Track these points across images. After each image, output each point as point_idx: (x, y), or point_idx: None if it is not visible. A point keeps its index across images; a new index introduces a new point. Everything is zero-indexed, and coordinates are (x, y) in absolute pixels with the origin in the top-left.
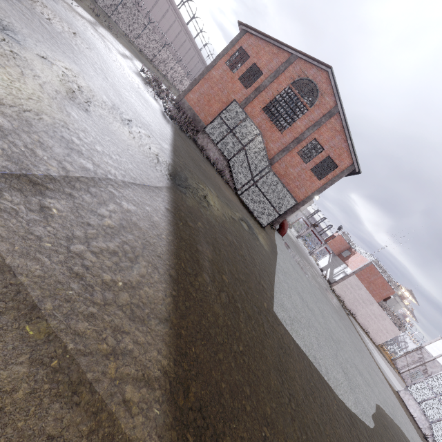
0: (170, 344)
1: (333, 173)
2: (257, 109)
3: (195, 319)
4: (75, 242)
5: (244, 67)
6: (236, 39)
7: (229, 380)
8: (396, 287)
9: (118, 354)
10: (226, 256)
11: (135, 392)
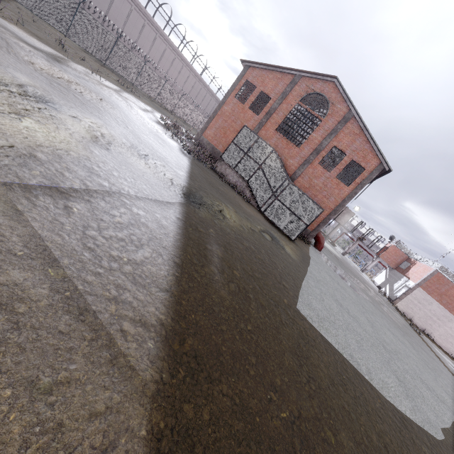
0: (169, 307)
1: (361, 176)
2: (271, 130)
3: (198, 296)
4: (90, 229)
5: (253, 96)
6: (241, 74)
7: (232, 347)
8: None
9: (119, 301)
10: (240, 257)
11: (131, 328)
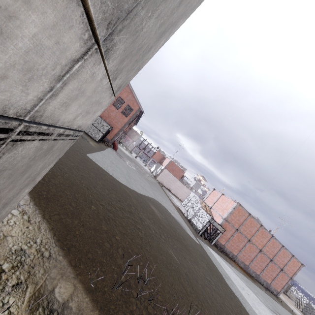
0: None
1: (132, 113)
2: None
3: None
4: None
5: None
6: None
7: None
8: (185, 170)
9: None
10: None
11: None
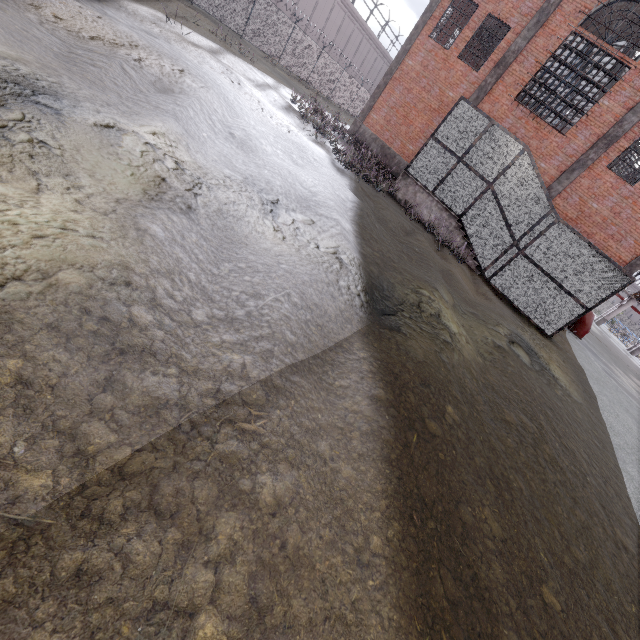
0: None
1: None
2: (504, 102)
3: None
4: None
5: (468, 29)
6: None
7: None
8: None
9: None
10: (525, 492)
11: None
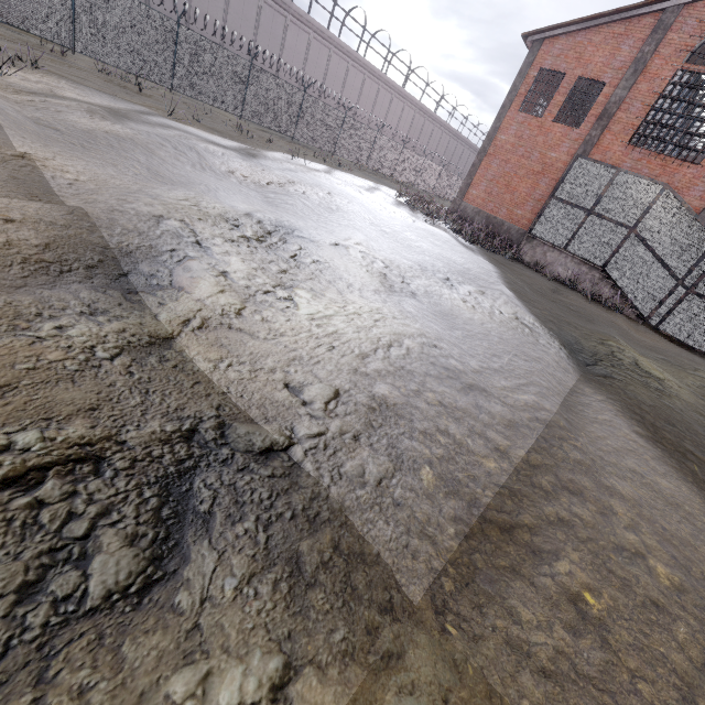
0: None
1: None
2: (616, 149)
3: None
4: None
5: (559, 95)
6: (527, 63)
7: None
8: None
9: None
10: None
11: None
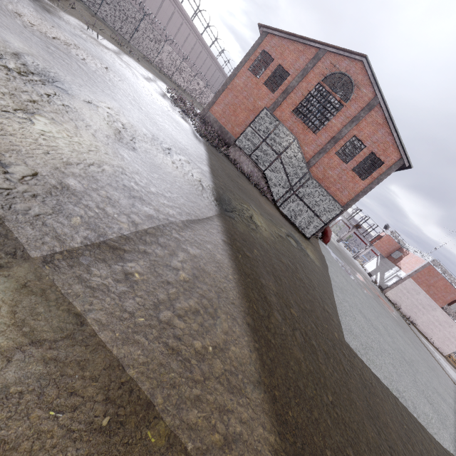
0: (270, 414)
1: (378, 171)
2: (287, 112)
3: (282, 372)
4: (161, 309)
5: (269, 70)
6: (257, 42)
7: (331, 444)
8: None
9: (230, 442)
10: (287, 284)
11: None
